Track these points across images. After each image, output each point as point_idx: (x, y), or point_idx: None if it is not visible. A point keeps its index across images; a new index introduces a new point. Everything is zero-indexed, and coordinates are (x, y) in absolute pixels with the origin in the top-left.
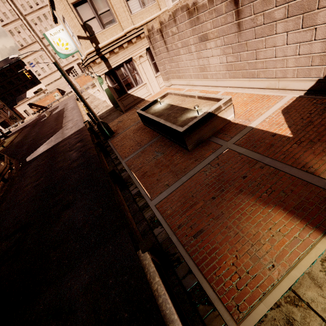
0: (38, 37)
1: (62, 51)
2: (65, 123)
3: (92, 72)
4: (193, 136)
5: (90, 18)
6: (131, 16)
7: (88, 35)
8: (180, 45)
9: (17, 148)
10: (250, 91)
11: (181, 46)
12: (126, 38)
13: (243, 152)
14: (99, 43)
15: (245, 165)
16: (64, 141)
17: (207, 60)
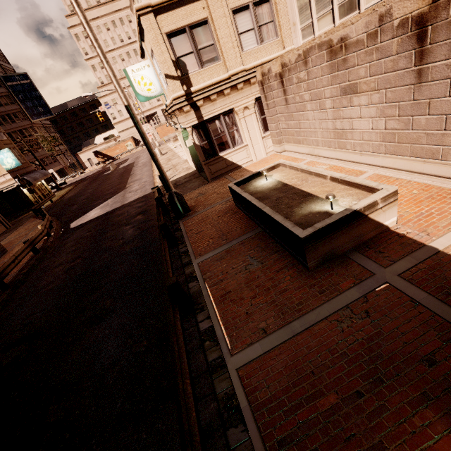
0: (112, 71)
1: (142, 92)
2: (131, 182)
3: (176, 123)
4: (320, 246)
5: (187, 53)
6: (241, 53)
7: (180, 75)
8: (308, 97)
9: (65, 207)
10: (424, 180)
11: (308, 99)
12: (229, 83)
13: (422, 299)
14: (192, 86)
15: (430, 332)
16: (123, 208)
17: (349, 123)
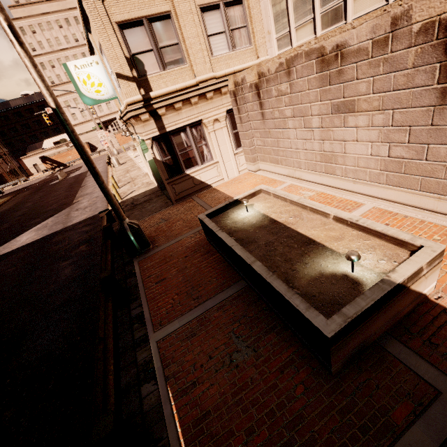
0: (29, 57)
1: (89, 94)
2: (80, 197)
3: (132, 132)
4: (350, 340)
5: (144, 50)
6: (211, 58)
7: (136, 76)
8: (290, 112)
9: None
10: (441, 221)
11: (290, 115)
12: (197, 90)
13: None
14: (152, 90)
15: None
16: (64, 233)
17: (341, 145)
